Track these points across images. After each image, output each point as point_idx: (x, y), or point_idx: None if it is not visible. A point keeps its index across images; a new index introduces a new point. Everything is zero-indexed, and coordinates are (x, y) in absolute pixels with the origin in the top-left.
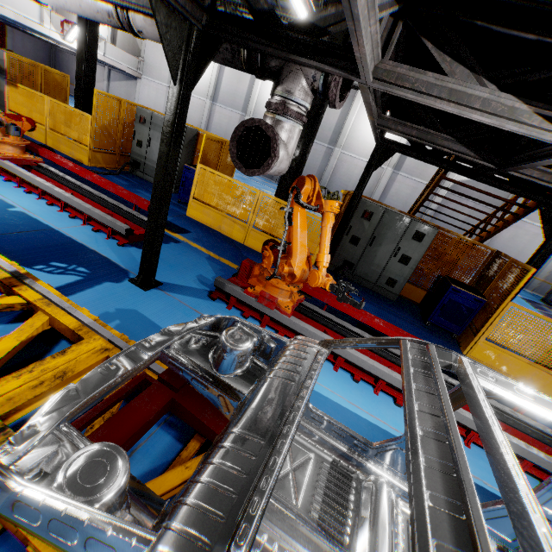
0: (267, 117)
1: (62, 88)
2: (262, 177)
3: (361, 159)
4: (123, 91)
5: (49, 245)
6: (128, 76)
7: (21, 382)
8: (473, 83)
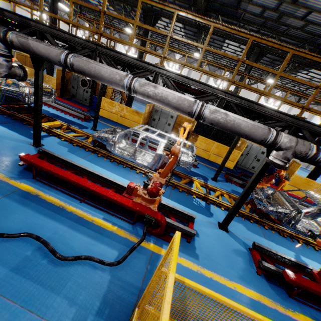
0: None
1: None
2: None
3: None
4: None
5: None
6: None
7: None
8: None
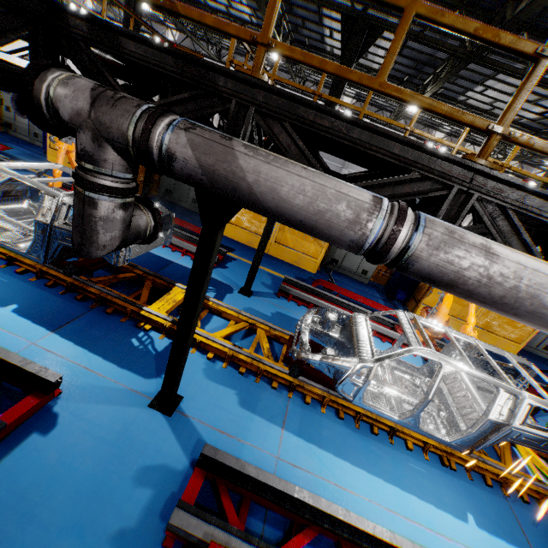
0: None
1: None
2: None
3: None
4: None
5: None
6: None
7: None
8: None
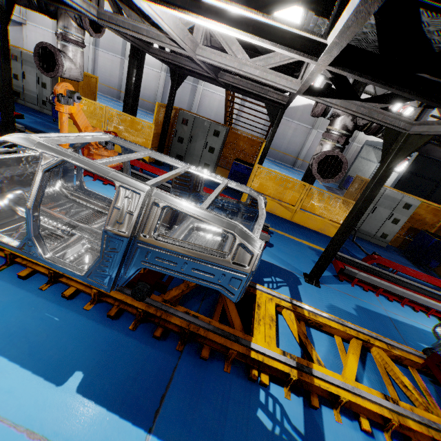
0: (57, 43)
1: None
2: (146, 111)
3: (218, 93)
4: (12, 37)
5: None
6: (13, 22)
7: None
8: (140, 22)
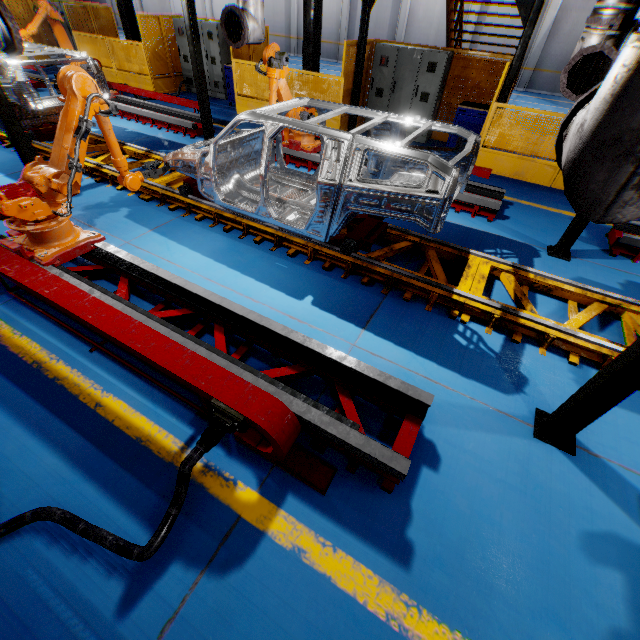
0: (238, 2)
1: (110, 24)
2: (326, 60)
3: None
4: (156, 1)
5: (154, 144)
6: None
7: (167, 178)
8: None
